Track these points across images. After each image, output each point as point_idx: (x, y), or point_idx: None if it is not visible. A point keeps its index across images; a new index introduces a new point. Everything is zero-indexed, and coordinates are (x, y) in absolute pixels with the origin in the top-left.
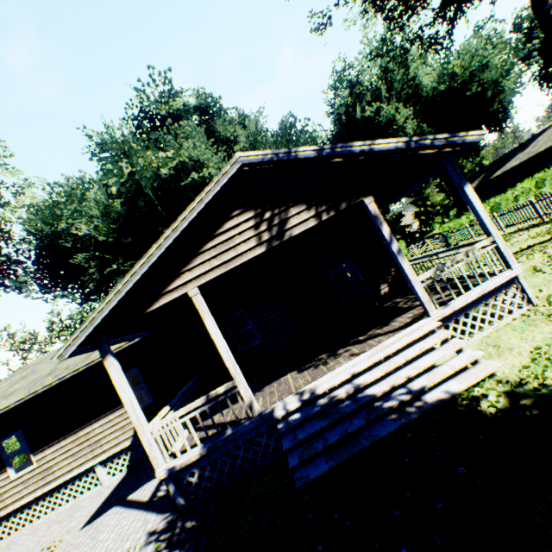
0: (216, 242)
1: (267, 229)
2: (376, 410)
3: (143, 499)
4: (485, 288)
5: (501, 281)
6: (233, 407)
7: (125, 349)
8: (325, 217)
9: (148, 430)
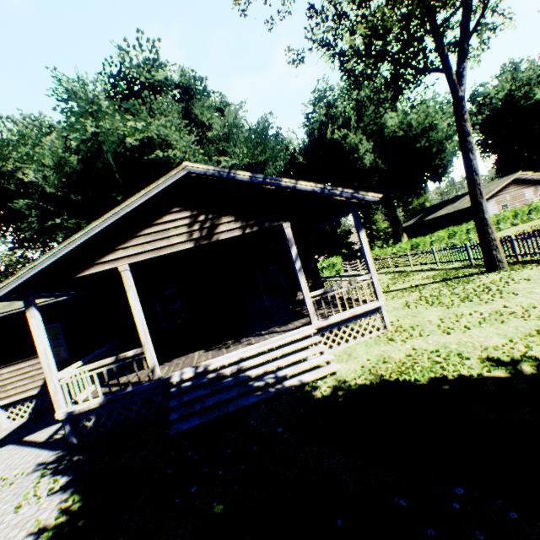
0: (153, 230)
1: (200, 229)
2: (248, 386)
3: (39, 440)
4: (356, 311)
5: (368, 308)
6: (142, 372)
7: (51, 304)
8: (249, 231)
9: (57, 377)
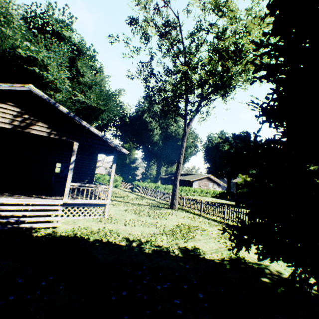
0: None
1: (21, 121)
2: None
3: None
4: (92, 201)
5: (99, 202)
6: None
7: None
8: (53, 136)
9: None
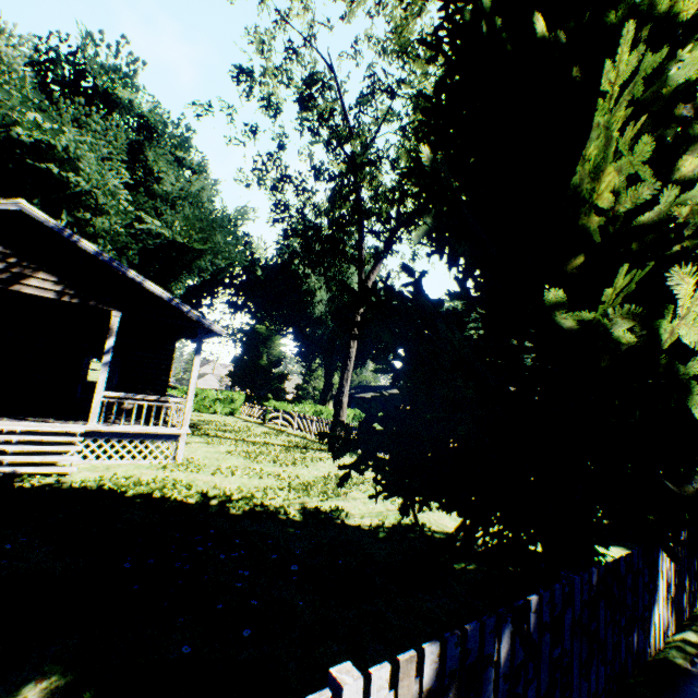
0: None
1: (1, 270)
2: None
3: None
4: (149, 429)
5: (165, 431)
6: None
7: None
8: (68, 299)
9: None
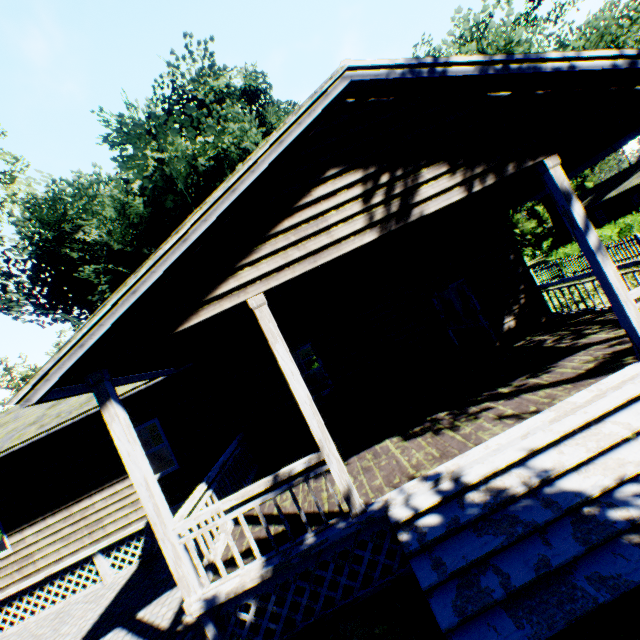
0: (298, 220)
1: (383, 202)
2: (596, 523)
3: (160, 625)
4: None
5: None
6: (302, 487)
7: (142, 392)
8: (479, 187)
9: (173, 531)
